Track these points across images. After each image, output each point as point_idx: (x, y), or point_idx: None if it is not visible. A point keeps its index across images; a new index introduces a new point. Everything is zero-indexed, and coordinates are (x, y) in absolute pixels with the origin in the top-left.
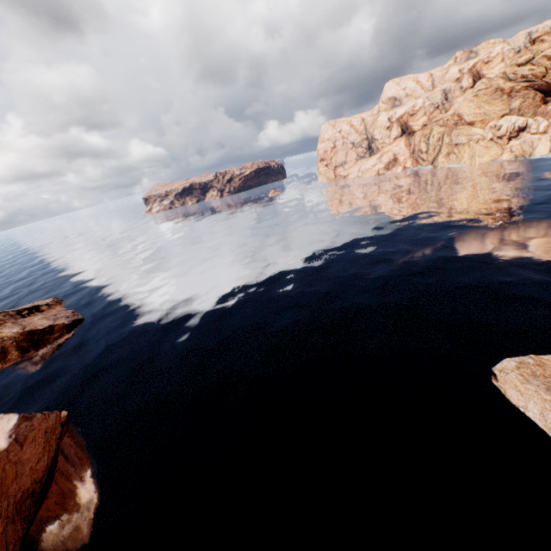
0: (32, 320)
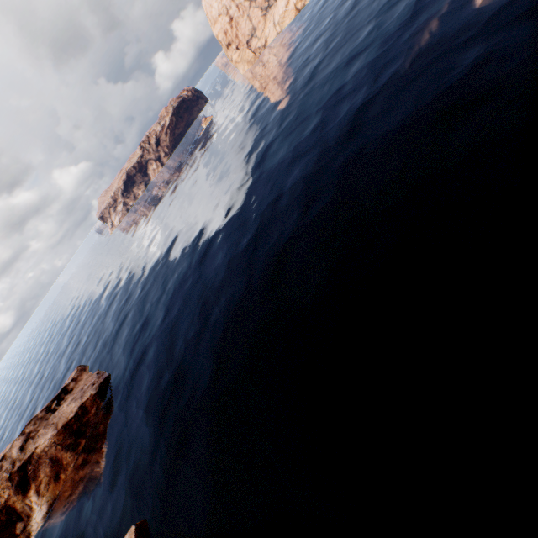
0: (61, 412)
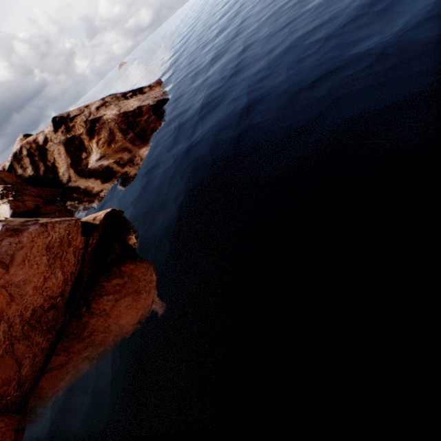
0: (128, 102)
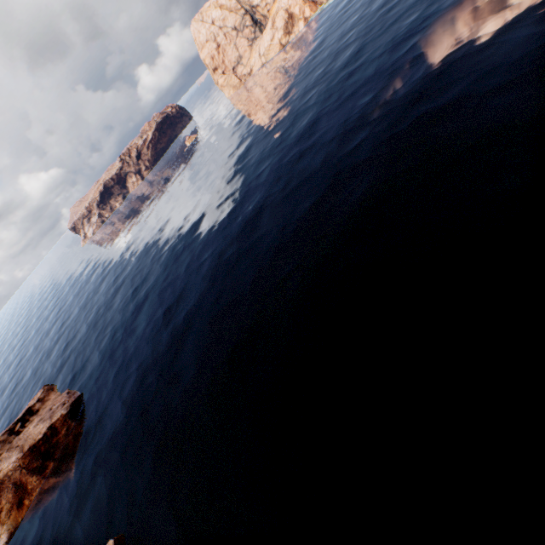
0: (27, 433)
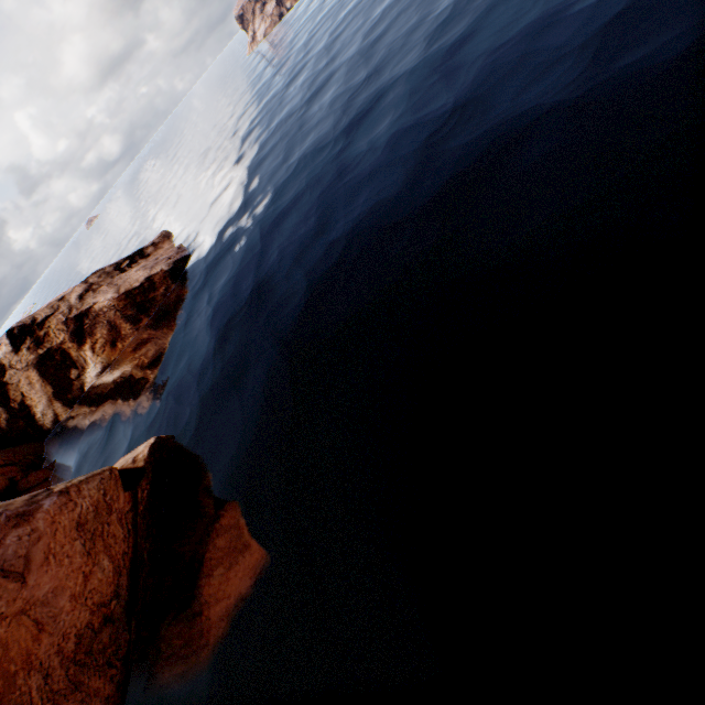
0: (128, 276)
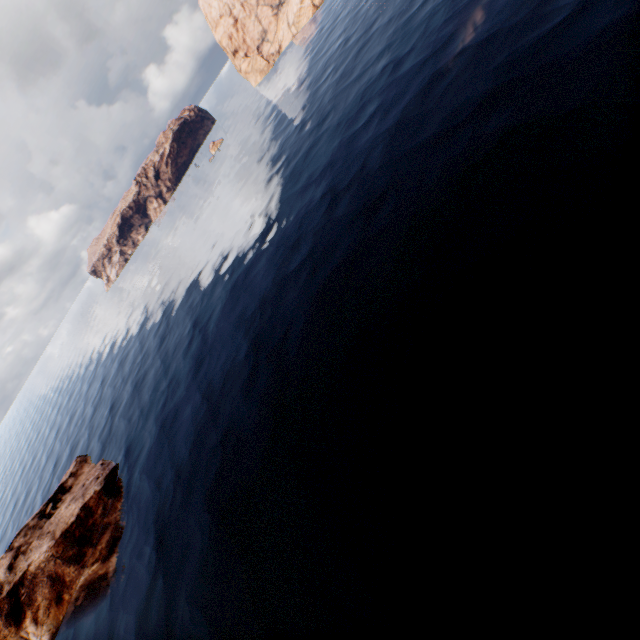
0: (59, 516)
